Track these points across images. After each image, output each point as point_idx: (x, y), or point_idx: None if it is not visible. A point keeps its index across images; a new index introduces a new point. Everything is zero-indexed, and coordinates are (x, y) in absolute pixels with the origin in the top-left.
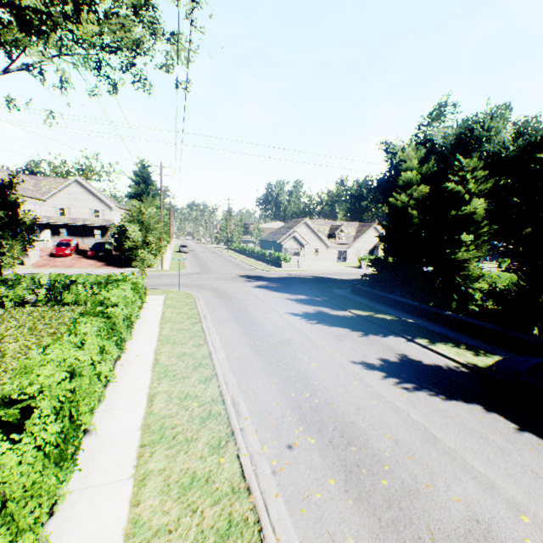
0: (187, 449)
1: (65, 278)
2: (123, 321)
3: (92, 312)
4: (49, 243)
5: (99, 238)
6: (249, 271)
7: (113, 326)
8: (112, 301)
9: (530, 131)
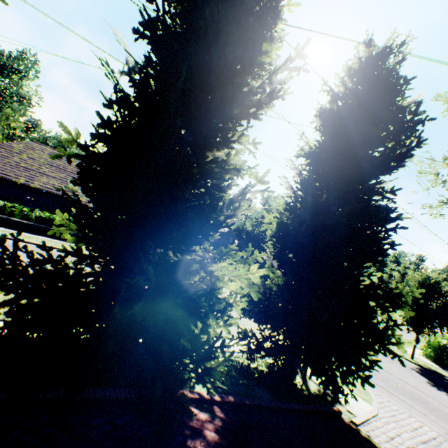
0: None
1: None
2: None
3: None
4: None
5: None
6: None
7: None
8: None
9: None
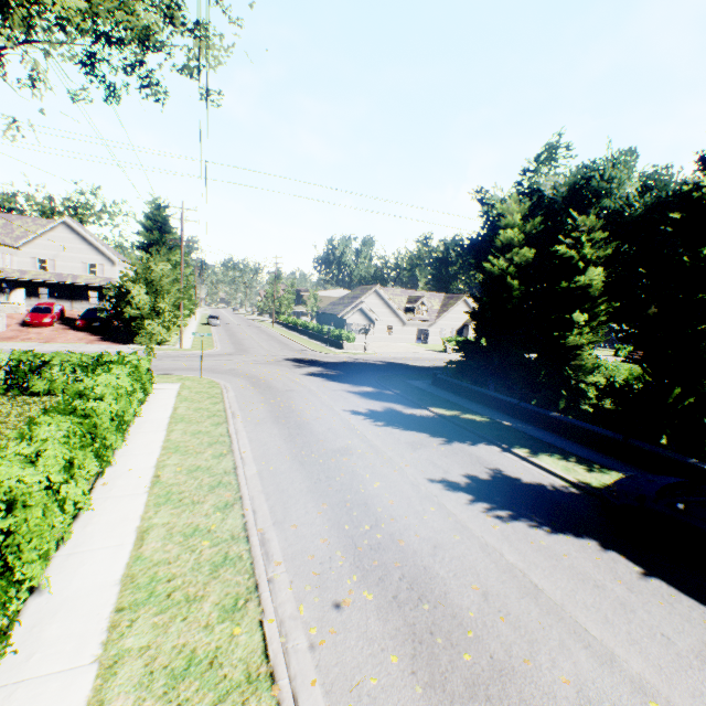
0: (186, 613)
1: (35, 357)
2: (113, 421)
3: (63, 408)
4: (21, 307)
5: (95, 303)
6: (300, 353)
7: (97, 427)
8: (97, 392)
9: (660, 184)
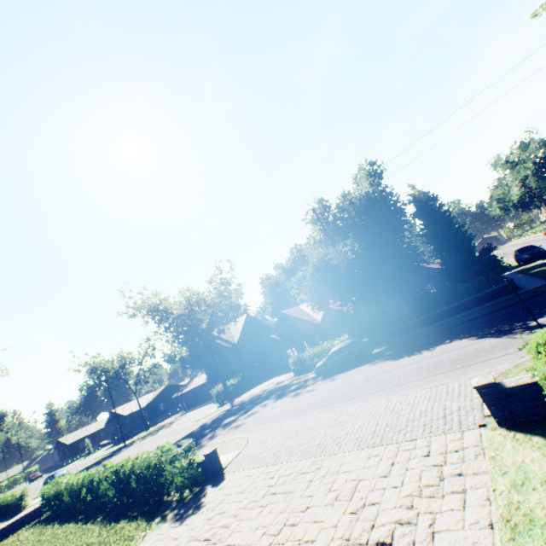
0: None
1: None
2: None
3: None
4: None
5: None
6: None
7: None
8: None
9: None
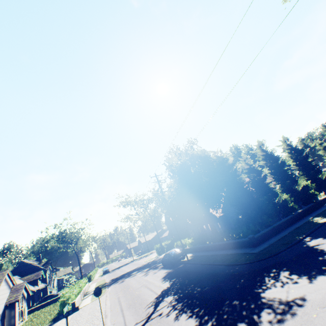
0: None
1: None
2: None
3: None
4: None
5: None
6: None
7: None
8: None
9: None
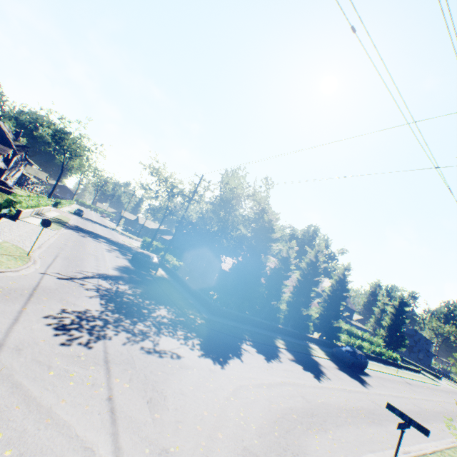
0: None
1: None
2: None
3: None
4: None
5: None
6: None
7: None
8: None
9: None
